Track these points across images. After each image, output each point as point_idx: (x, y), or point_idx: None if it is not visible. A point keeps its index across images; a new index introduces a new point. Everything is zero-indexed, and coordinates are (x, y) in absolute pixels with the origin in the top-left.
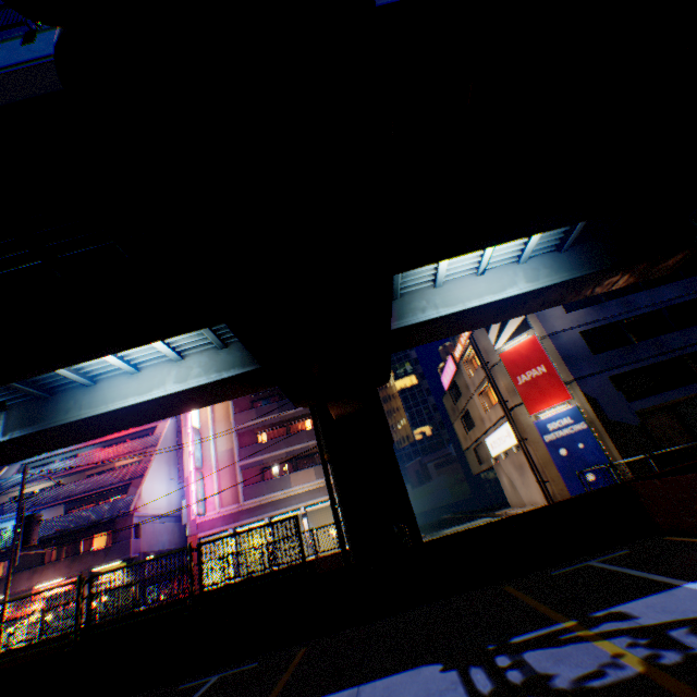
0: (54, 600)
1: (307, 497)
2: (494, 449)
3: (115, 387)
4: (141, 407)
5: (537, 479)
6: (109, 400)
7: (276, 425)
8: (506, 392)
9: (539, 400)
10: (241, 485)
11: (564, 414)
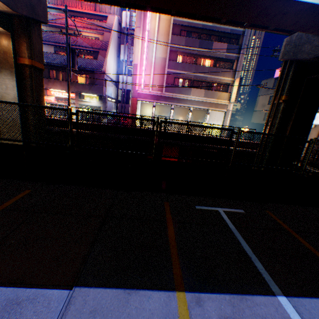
0: None
1: (195, 104)
2: None
3: None
4: (256, 1)
5: None
6: None
7: (189, 55)
8: None
9: None
10: (165, 83)
11: None
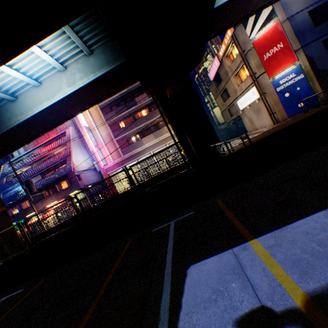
0: (57, 209)
1: (153, 148)
2: (242, 105)
3: (31, 98)
4: (54, 109)
5: (269, 114)
6: (31, 107)
7: (127, 117)
8: (256, 68)
9: (276, 67)
10: (119, 149)
11: (291, 72)
